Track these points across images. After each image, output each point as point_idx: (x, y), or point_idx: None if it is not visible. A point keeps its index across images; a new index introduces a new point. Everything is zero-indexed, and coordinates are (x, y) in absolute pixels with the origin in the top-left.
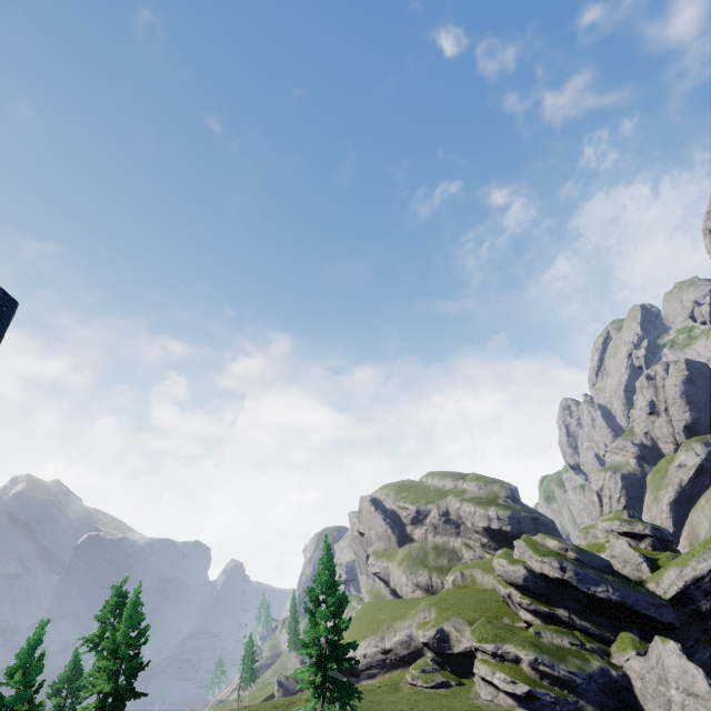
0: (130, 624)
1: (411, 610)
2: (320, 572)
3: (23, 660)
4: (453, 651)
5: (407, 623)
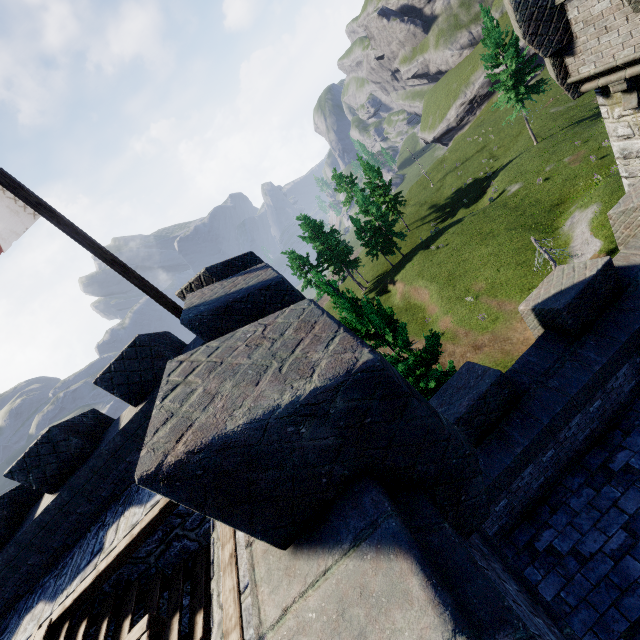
0: (373, 173)
1: (477, 62)
2: (492, 34)
3: (366, 204)
4: (530, 56)
5: (480, 72)
